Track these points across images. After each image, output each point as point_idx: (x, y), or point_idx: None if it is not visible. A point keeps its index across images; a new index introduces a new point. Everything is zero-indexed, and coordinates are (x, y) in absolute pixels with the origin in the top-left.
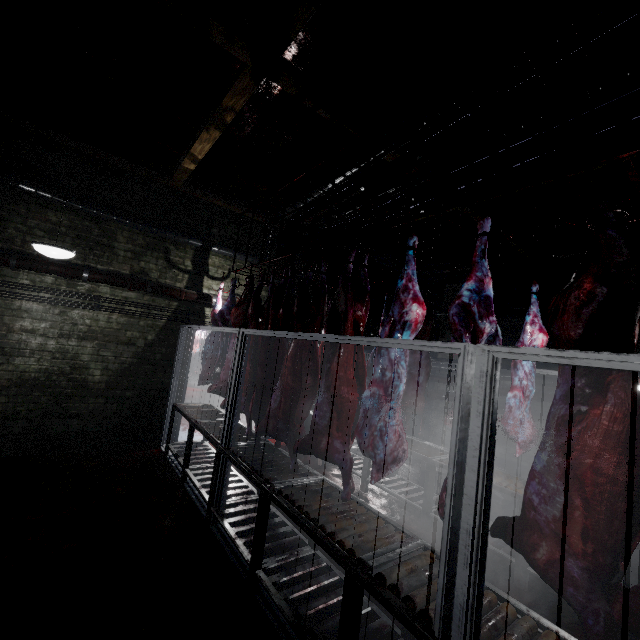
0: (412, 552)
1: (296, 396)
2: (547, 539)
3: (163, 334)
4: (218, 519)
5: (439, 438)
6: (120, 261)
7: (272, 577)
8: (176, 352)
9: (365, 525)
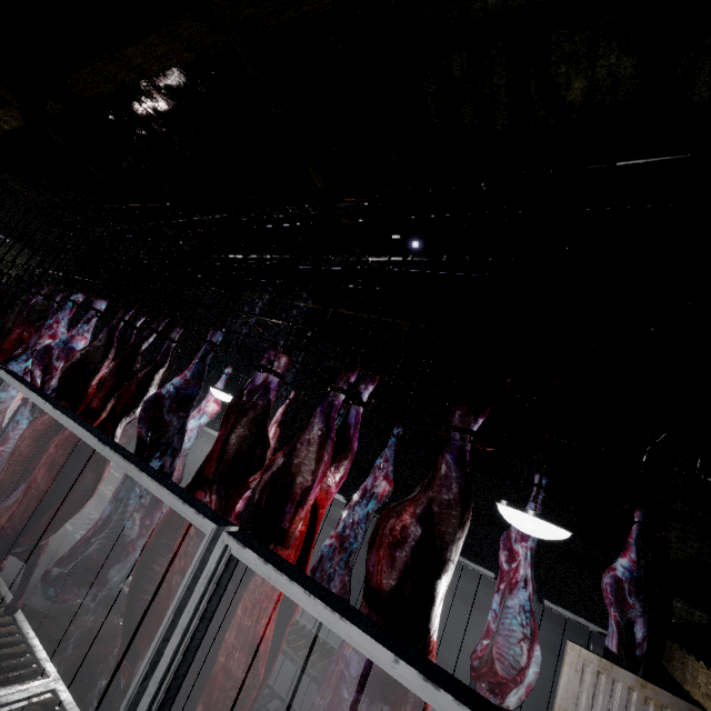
0: None
1: None
2: None
3: None
4: None
5: None
6: None
7: None
8: None
9: None
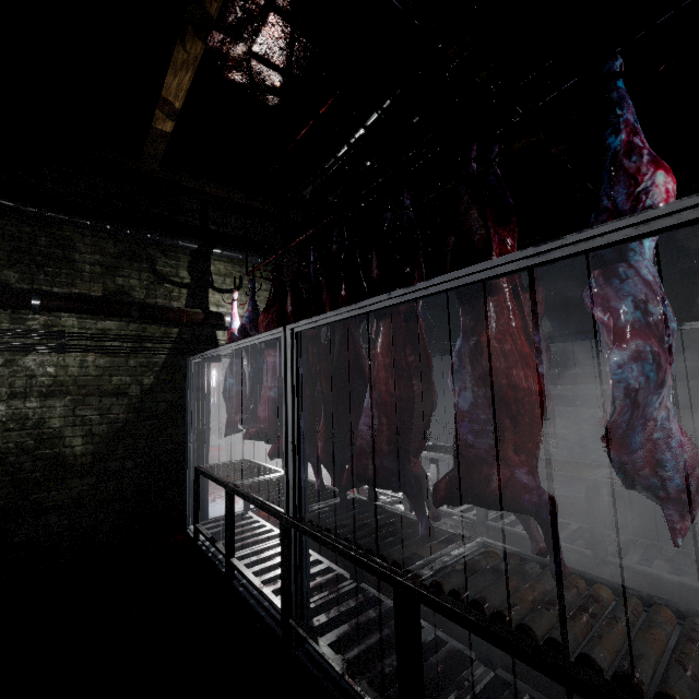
0: None
1: (408, 410)
2: None
3: (164, 374)
4: (308, 641)
5: None
6: (86, 279)
7: None
8: (187, 396)
9: (658, 633)
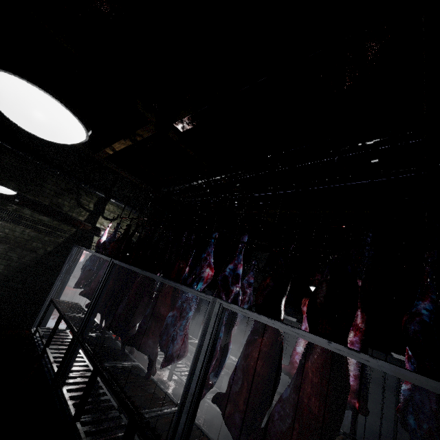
0: (173, 413)
1: (134, 308)
2: (230, 403)
3: (59, 248)
4: (59, 386)
5: (232, 350)
6: (44, 195)
7: (85, 427)
8: (65, 262)
9: (152, 394)
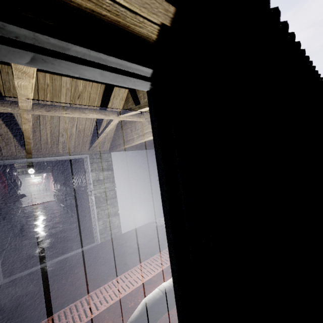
0: None
1: None
2: None
3: None
4: None
5: None
6: None
7: None
8: None
9: None
